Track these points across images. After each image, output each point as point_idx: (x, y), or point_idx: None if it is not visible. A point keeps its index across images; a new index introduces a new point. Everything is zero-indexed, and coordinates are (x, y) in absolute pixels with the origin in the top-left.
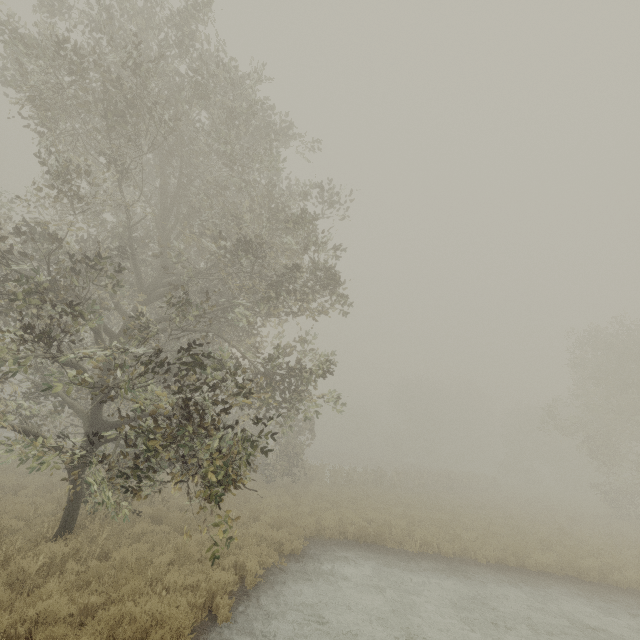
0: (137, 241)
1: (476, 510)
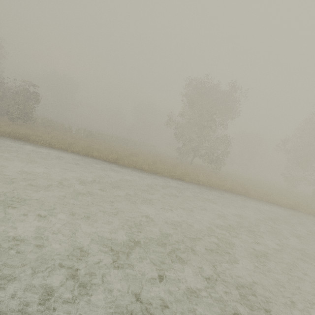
0: None
1: (116, 147)
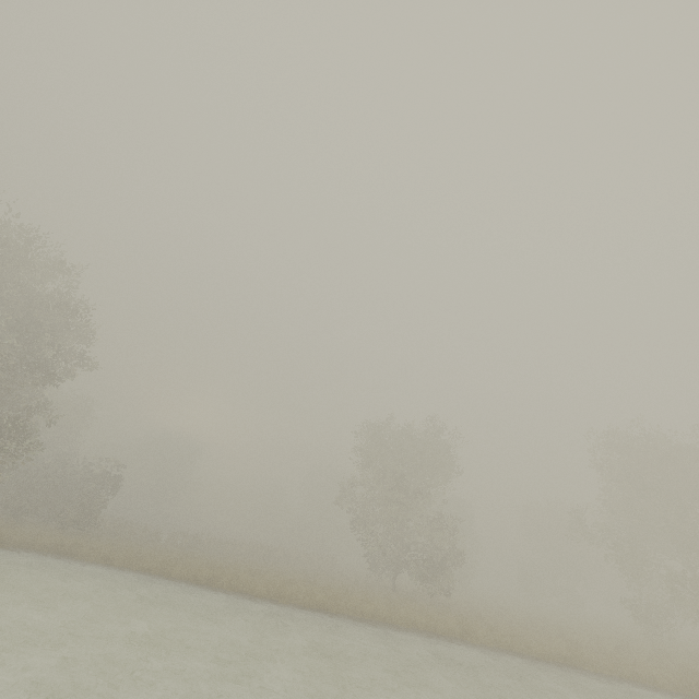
0: None
1: (234, 563)
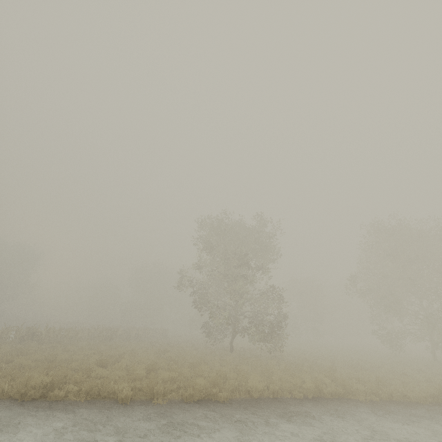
0: None
1: (79, 352)
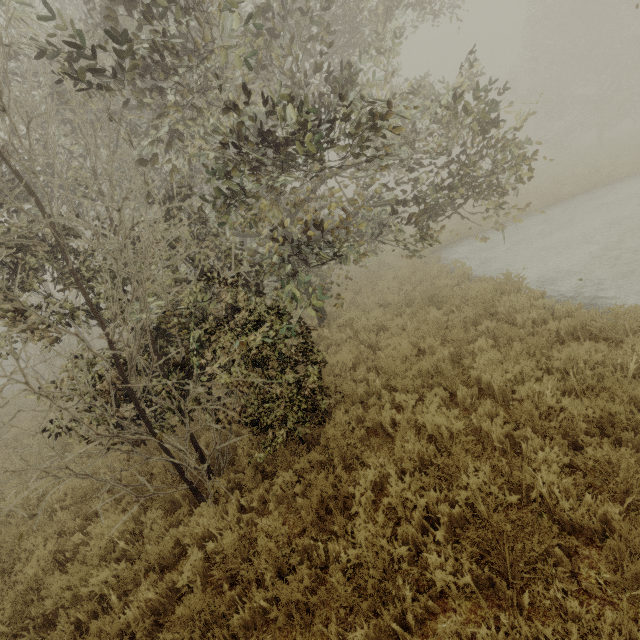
0: None
1: None
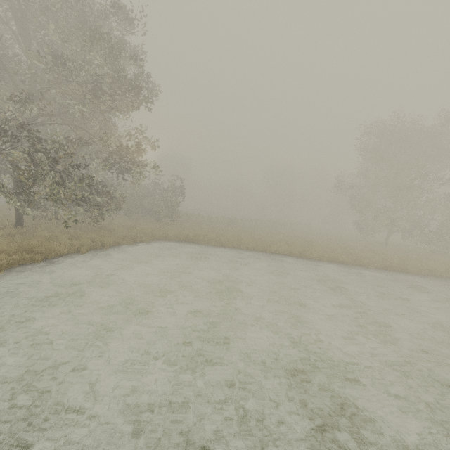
0: (11, 57)
1: (274, 235)
